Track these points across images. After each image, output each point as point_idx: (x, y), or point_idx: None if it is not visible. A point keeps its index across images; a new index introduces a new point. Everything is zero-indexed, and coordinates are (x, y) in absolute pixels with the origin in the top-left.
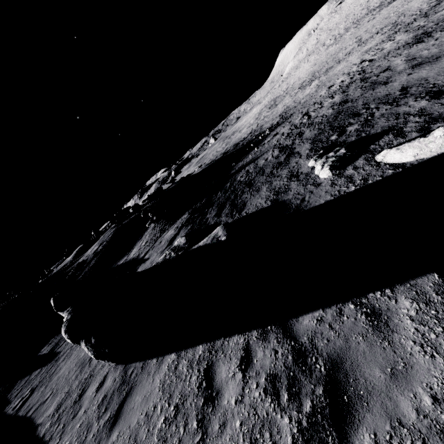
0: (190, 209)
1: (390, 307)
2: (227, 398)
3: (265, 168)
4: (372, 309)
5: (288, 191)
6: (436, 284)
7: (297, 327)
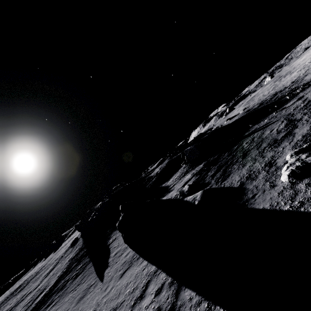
0: (206, 160)
1: None
2: (144, 302)
3: (263, 142)
4: None
5: (254, 180)
6: None
7: (182, 293)
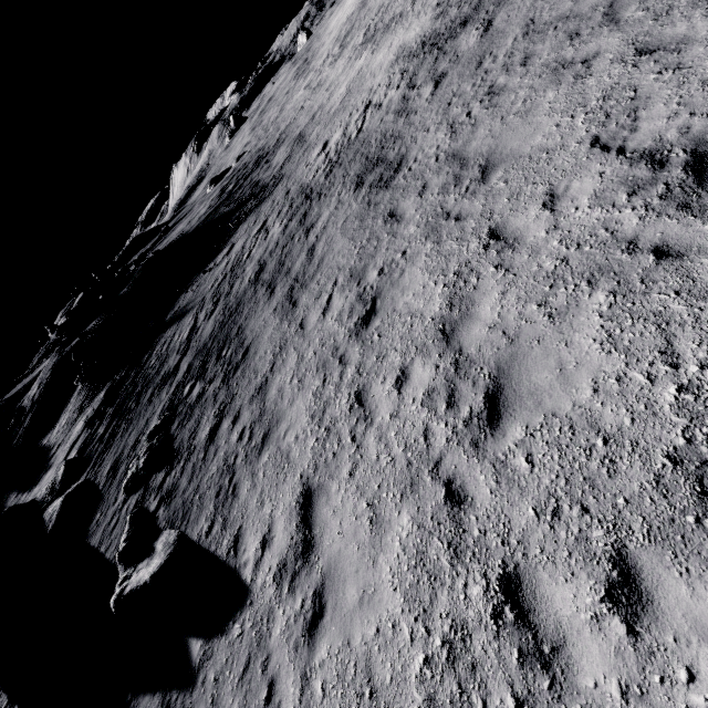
0: (111, 379)
1: None
2: None
3: (163, 368)
4: None
5: (113, 481)
6: None
7: None
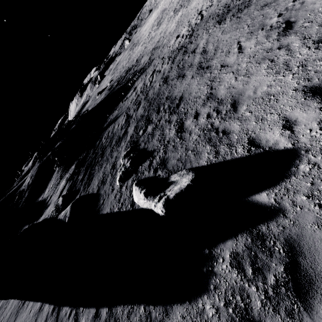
0: (77, 159)
1: (80, 321)
2: None
3: (113, 139)
4: (77, 318)
5: (104, 185)
6: (93, 316)
7: (61, 313)
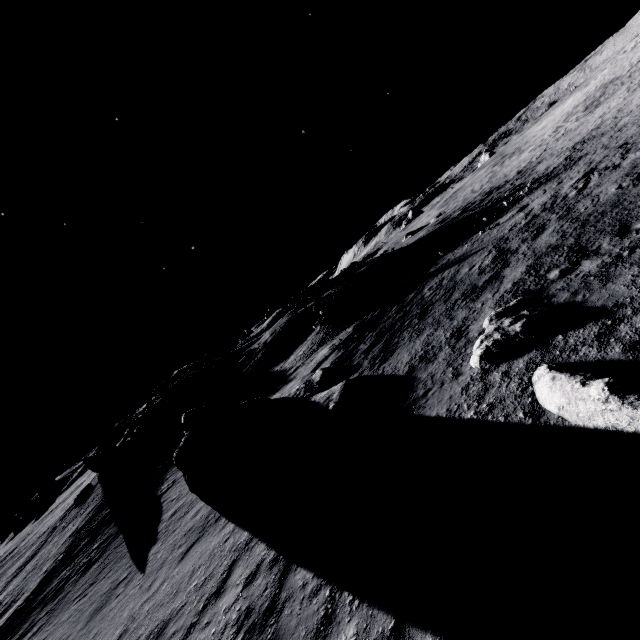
0: (359, 319)
1: (341, 623)
2: (223, 602)
3: (456, 289)
4: (332, 611)
5: (430, 364)
6: (383, 633)
7: (291, 576)
